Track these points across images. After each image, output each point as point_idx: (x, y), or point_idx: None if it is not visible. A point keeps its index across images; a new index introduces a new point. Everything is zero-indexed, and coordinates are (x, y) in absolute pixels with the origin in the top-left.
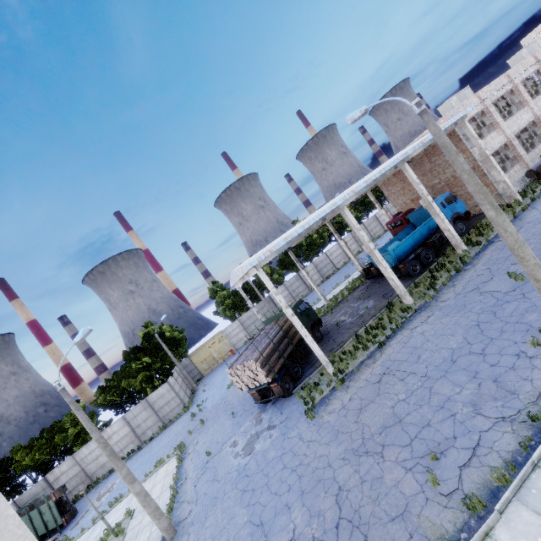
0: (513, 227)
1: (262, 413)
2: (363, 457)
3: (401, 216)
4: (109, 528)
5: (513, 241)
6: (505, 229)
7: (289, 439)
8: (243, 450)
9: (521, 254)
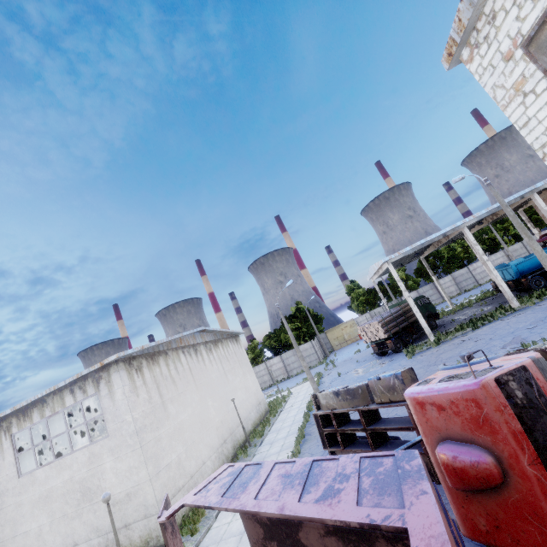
0: (539, 248)
1: (378, 360)
2: (432, 366)
3: (546, 237)
4: (280, 394)
5: (539, 255)
6: (534, 248)
7: (392, 366)
8: (362, 371)
9: (544, 263)
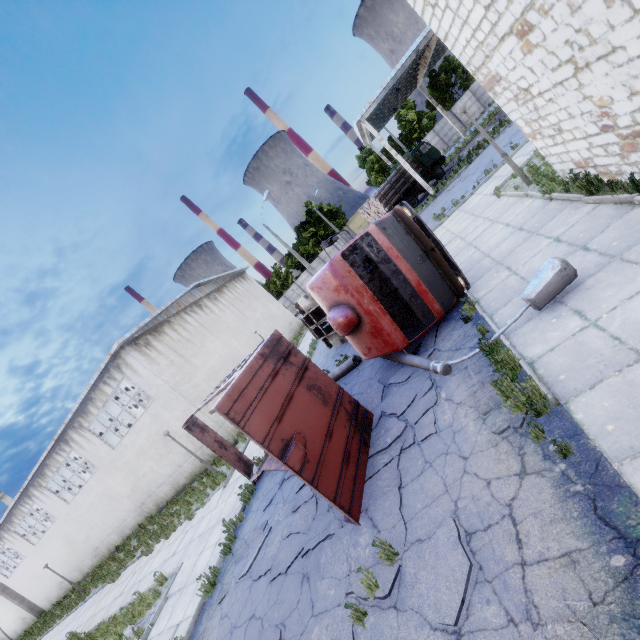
0: None
1: None
2: None
3: None
4: None
5: None
6: None
7: None
8: None
9: None
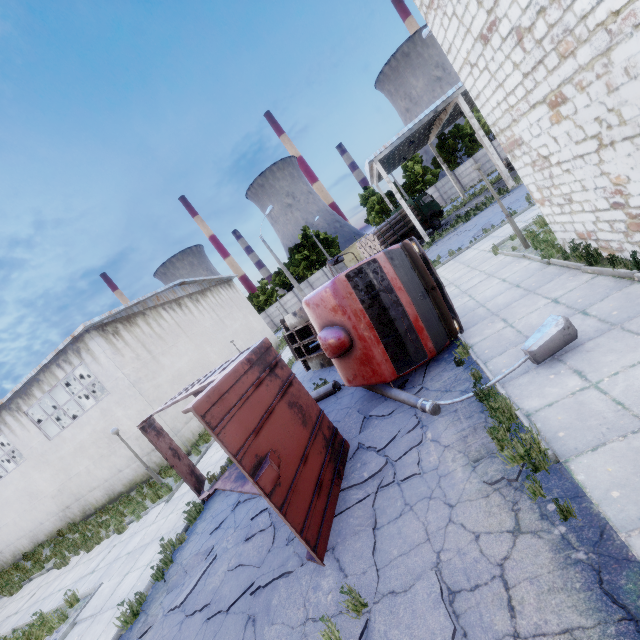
0: None
1: None
2: None
3: None
4: None
5: None
6: None
7: None
8: None
9: None
